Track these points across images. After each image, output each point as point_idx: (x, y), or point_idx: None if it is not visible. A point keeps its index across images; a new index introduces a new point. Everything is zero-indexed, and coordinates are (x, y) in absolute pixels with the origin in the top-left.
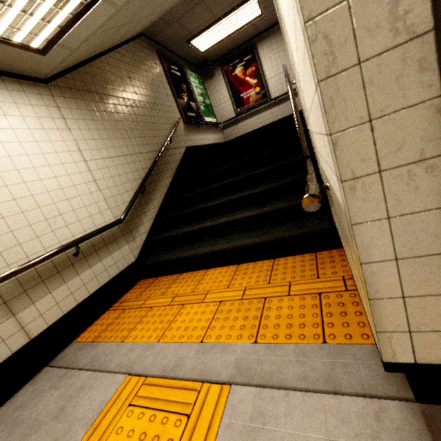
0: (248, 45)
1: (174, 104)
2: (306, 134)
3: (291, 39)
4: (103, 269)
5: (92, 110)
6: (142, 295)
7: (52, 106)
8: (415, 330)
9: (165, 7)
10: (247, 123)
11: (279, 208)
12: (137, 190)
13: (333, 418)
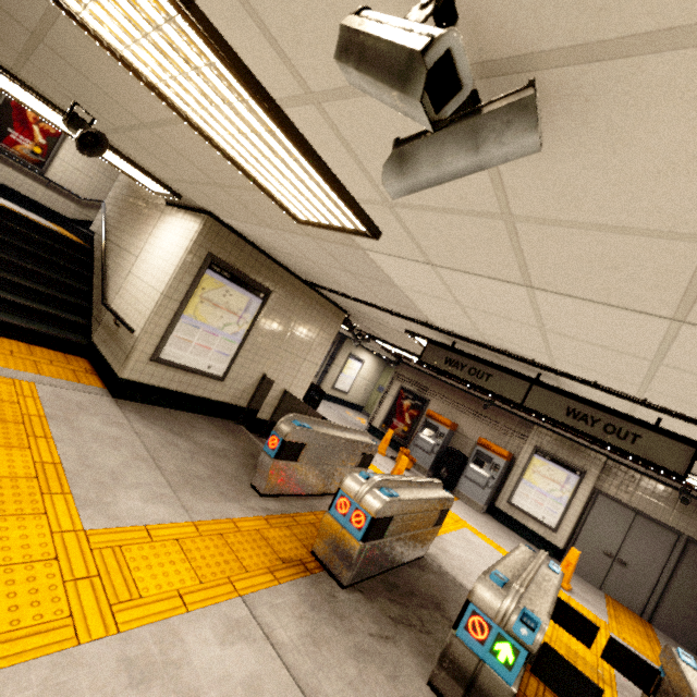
0: None
1: None
2: (85, 269)
3: (146, 273)
4: None
5: None
6: None
7: None
8: (133, 370)
9: None
10: None
11: (51, 313)
12: None
13: (87, 396)
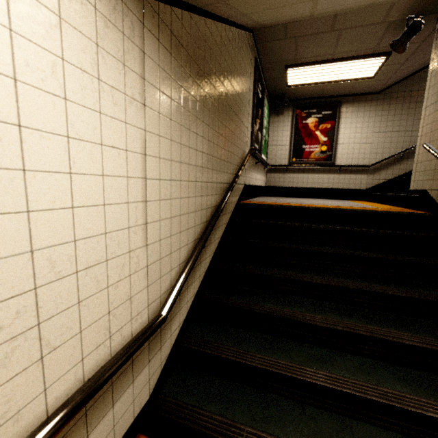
0: (333, 101)
1: (250, 127)
2: None
3: None
4: None
5: (185, 89)
6: None
7: (134, 42)
8: None
9: (324, 7)
10: (297, 177)
11: None
12: (197, 250)
13: None
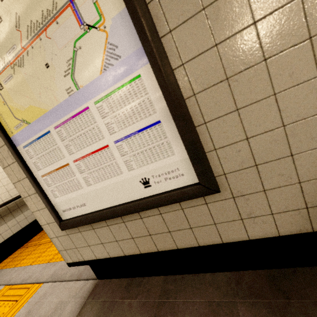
0: None
1: None
2: None
3: None
4: (16, 223)
5: None
6: (42, 236)
7: None
8: (66, 249)
9: None
10: None
11: None
12: None
13: (67, 291)
